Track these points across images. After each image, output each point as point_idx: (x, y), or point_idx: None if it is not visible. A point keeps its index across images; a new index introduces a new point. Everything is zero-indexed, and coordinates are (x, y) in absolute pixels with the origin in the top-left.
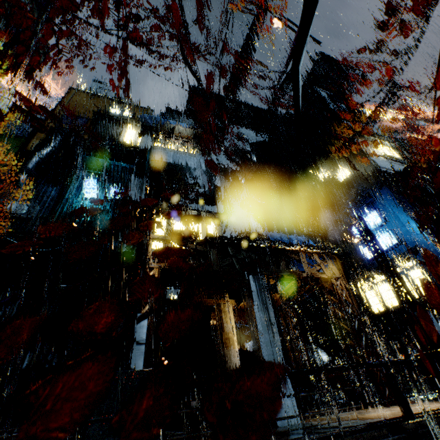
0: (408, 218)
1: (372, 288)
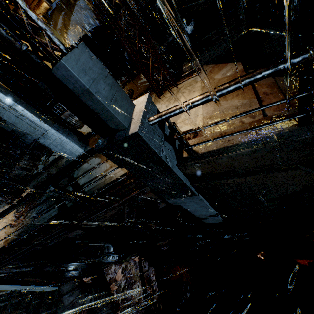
0: None
1: None
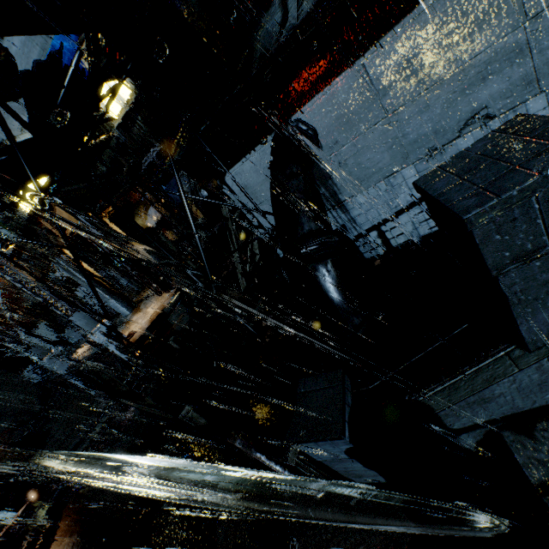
0: None
1: None
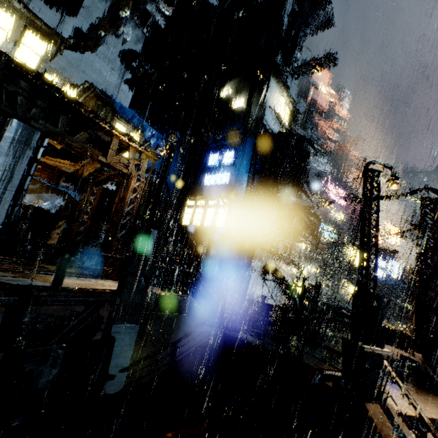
0: (246, 171)
1: (193, 208)
